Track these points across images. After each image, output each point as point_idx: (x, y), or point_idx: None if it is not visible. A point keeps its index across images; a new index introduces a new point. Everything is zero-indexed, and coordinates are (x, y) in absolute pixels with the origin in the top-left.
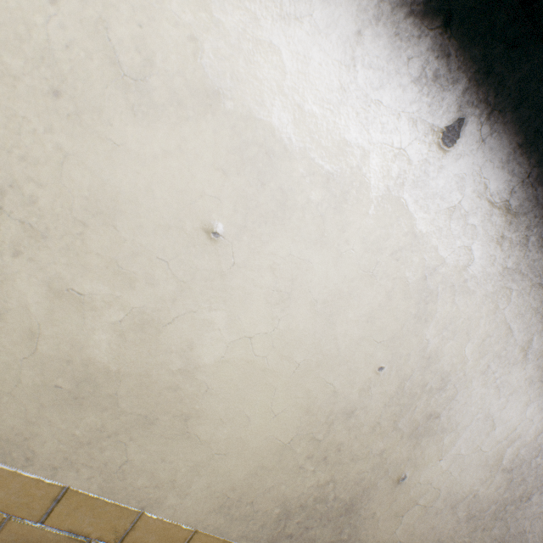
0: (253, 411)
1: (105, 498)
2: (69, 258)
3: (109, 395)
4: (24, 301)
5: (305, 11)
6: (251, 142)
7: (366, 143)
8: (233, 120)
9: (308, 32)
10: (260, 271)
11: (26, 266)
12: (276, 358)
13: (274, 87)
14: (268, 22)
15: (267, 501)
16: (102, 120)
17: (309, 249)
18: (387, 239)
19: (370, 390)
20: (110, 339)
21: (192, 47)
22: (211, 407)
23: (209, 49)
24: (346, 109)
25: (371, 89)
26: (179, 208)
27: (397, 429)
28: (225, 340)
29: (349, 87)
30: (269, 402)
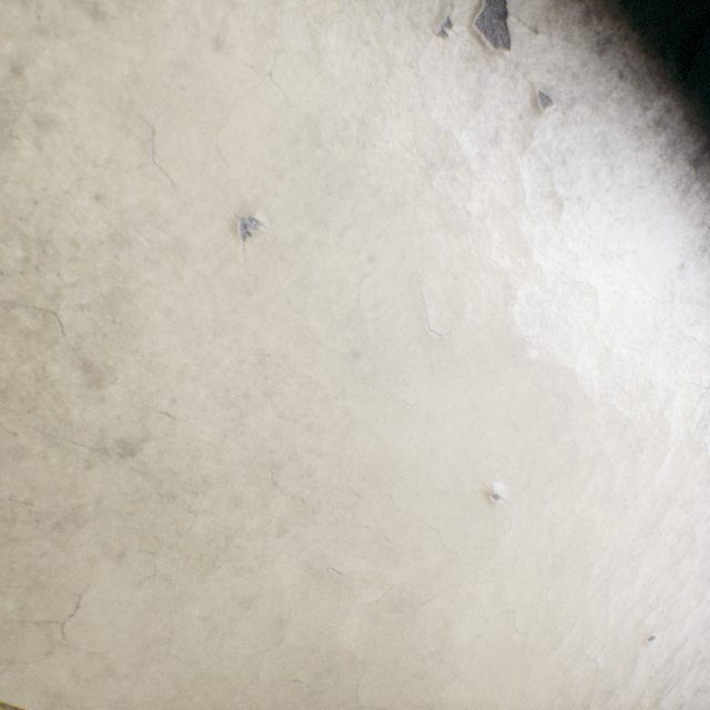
0: (502, 696)
1: None
2: (336, 534)
3: (349, 687)
4: (279, 585)
5: (628, 248)
6: (550, 393)
7: (671, 385)
8: (535, 370)
9: (628, 270)
10: (537, 535)
11: (289, 546)
12: (537, 633)
13: (583, 331)
14: (588, 263)
15: None
16: (398, 380)
17: (593, 506)
18: (679, 489)
19: (635, 664)
20: (362, 622)
21: (505, 295)
22: (458, 694)
23: (523, 296)
24: (656, 349)
25: (685, 325)
26: (462, 470)
27: (658, 708)
28: (485, 616)
29: (663, 325)
30: (522, 685)
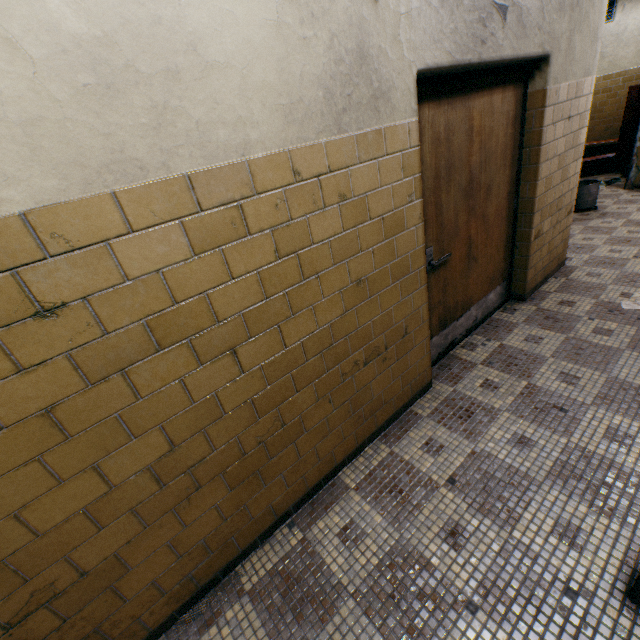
0: (228, 1)
1: (216, 165)
2: None
3: (125, 67)
4: None
5: None
6: None
7: None
8: None
9: None
10: None
11: None
12: None
13: None
14: None
15: (309, 90)
16: None
17: None
18: None
19: None
20: None
21: None
22: (199, 22)
23: None
24: None
25: None
26: None
27: None
28: None
29: None
30: None
